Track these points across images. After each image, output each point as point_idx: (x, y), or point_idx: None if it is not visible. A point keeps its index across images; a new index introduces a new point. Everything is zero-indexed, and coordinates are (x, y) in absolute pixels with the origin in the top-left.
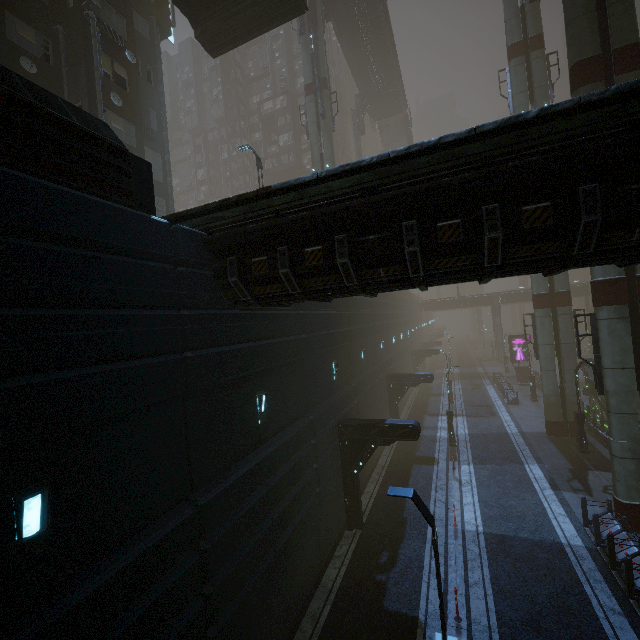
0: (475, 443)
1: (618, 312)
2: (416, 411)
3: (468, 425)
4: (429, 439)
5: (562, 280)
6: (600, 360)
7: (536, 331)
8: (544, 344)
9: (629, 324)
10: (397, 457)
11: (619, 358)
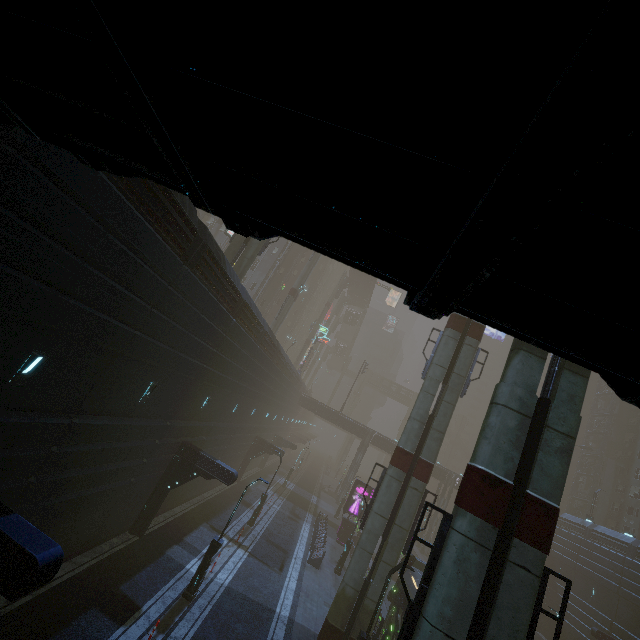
0: (221, 608)
1: (482, 533)
2: (201, 512)
3: (240, 570)
4: (170, 567)
5: (433, 448)
6: (424, 598)
7: (378, 491)
8: (378, 513)
9: (488, 562)
10: (87, 577)
11: (451, 613)
